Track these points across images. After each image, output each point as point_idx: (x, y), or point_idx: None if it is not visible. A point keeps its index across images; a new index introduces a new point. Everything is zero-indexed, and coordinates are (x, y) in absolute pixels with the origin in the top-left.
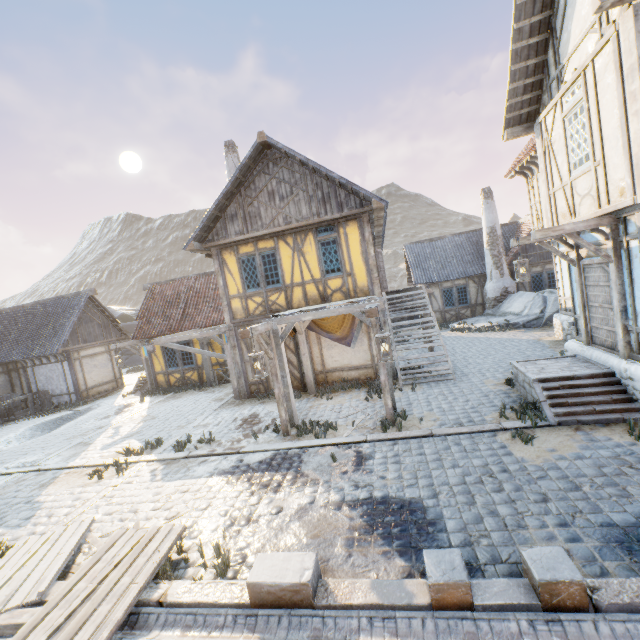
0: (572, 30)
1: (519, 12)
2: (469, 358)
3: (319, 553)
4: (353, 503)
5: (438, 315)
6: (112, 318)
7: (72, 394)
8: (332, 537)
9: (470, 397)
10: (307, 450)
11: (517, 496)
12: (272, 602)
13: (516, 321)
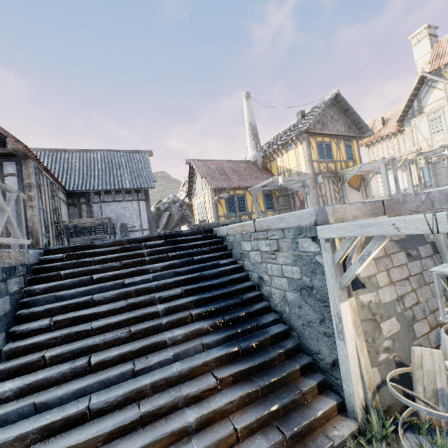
0: (430, 98)
1: (414, 89)
2: None
3: None
4: None
5: None
6: None
7: (145, 230)
8: None
9: None
10: None
11: None
12: None
13: None
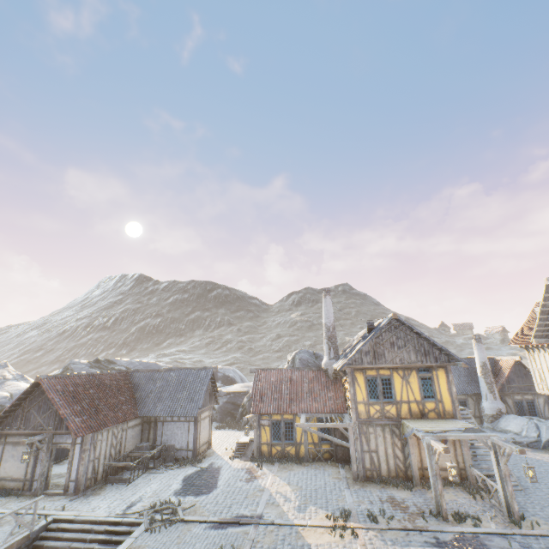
0: None
1: (545, 298)
2: (513, 471)
3: None
4: None
5: None
6: (215, 388)
7: (189, 450)
8: None
9: None
10: (478, 535)
11: None
12: None
13: (520, 440)
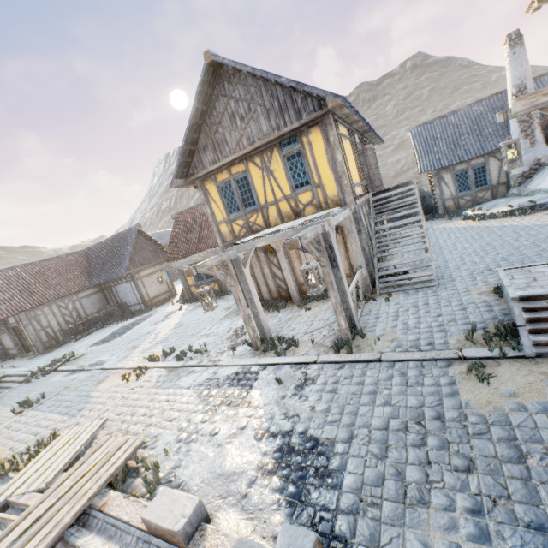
0: None
1: None
2: (466, 256)
3: (224, 487)
4: (274, 435)
5: (450, 203)
6: (158, 244)
7: (141, 304)
8: (241, 471)
9: (444, 310)
10: (265, 368)
11: (437, 457)
12: (160, 536)
13: (545, 201)
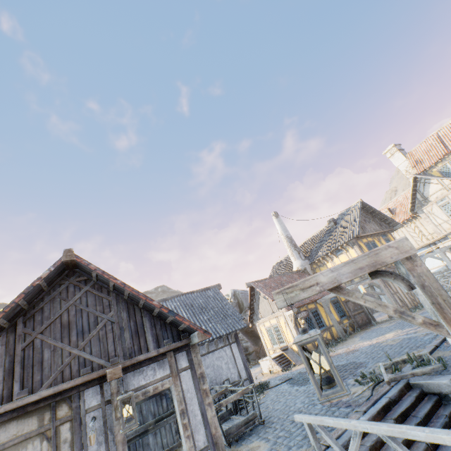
0: (429, 190)
1: (412, 186)
2: None
3: None
4: None
5: None
6: None
7: (244, 381)
8: None
9: None
10: None
11: None
12: None
13: None
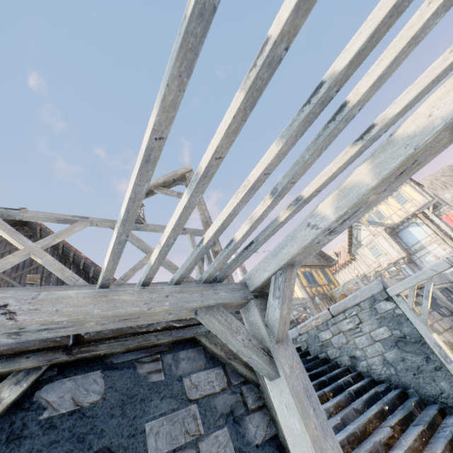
0: (361, 235)
1: (348, 231)
2: None
3: None
4: None
5: None
6: None
7: None
8: None
9: None
10: None
11: None
12: None
13: None
